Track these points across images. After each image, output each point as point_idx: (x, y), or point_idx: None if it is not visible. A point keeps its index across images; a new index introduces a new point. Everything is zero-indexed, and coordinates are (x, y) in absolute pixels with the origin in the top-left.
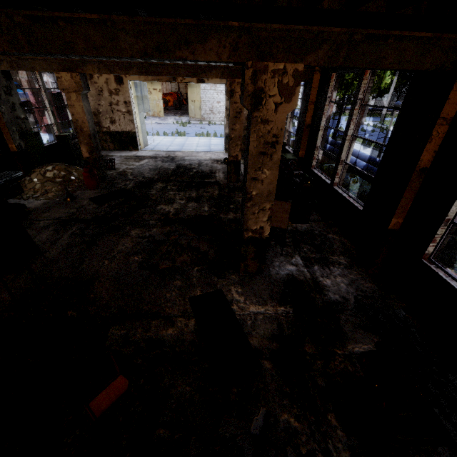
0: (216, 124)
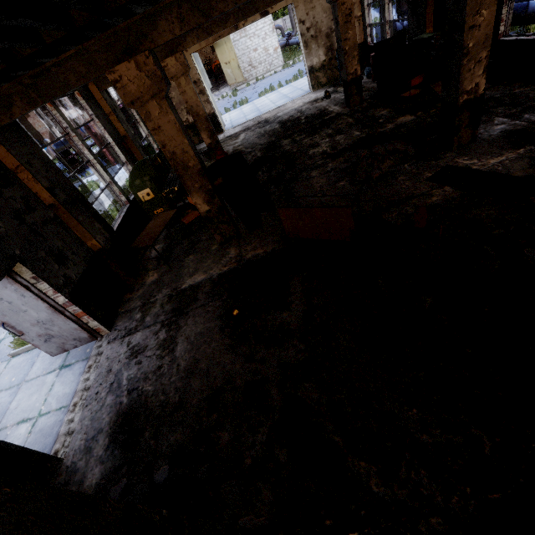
0: (264, 78)
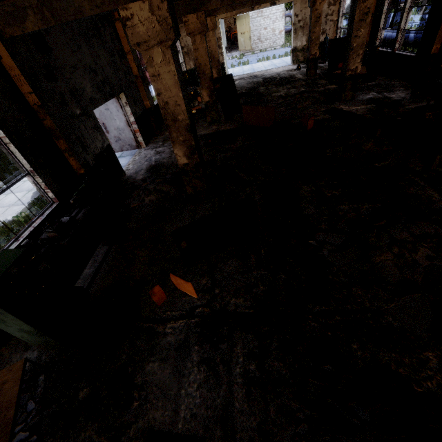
0: (266, 51)
